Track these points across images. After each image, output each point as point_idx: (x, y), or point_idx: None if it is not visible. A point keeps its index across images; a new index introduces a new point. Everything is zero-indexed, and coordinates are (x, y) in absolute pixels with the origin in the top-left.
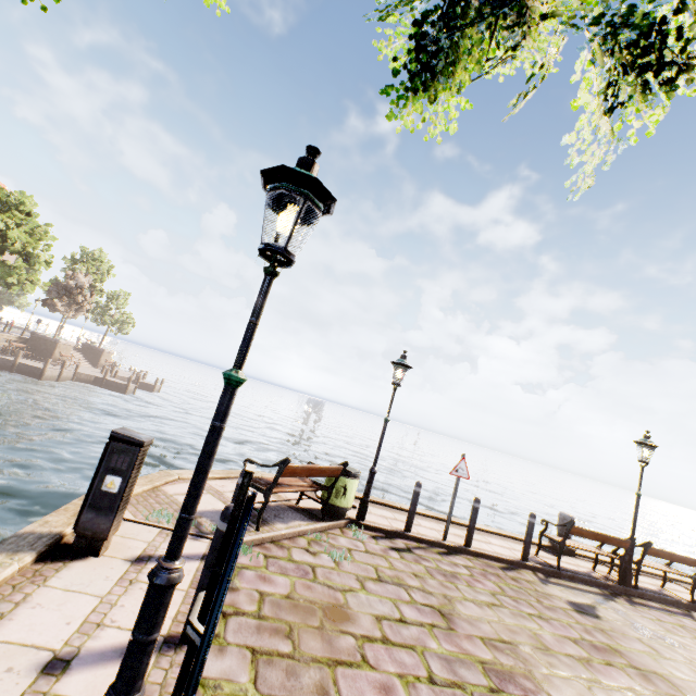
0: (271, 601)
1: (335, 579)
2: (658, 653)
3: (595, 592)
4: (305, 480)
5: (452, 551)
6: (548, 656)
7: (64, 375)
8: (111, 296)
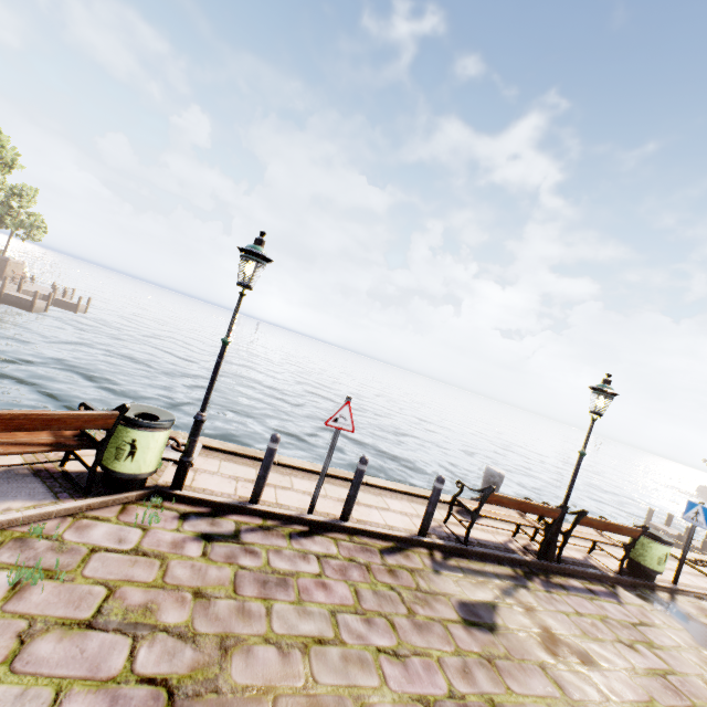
0: None
1: None
2: (565, 693)
3: (505, 574)
4: (62, 431)
5: (318, 529)
6: None
7: None
8: (10, 190)
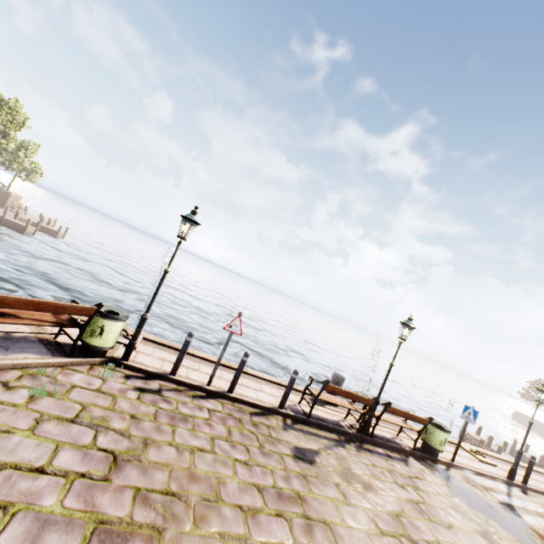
0: None
1: (0, 417)
2: (346, 499)
3: (332, 438)
4: (60, 316)
5: (212, 396)
6: (210, 509)
7: None
8: (19, 144)
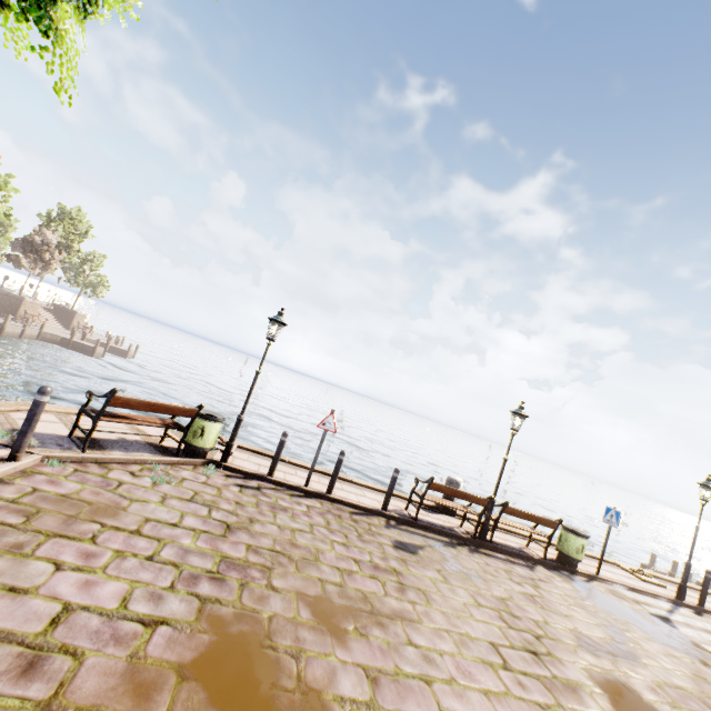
0: (40, 495)
1: (137, 493)
2: (446, 580)
3: (441, 540)
4: (165, 420)
5: (310, 496)
6: (310, 564)
7: (28, 333)
8: (85, 257)
